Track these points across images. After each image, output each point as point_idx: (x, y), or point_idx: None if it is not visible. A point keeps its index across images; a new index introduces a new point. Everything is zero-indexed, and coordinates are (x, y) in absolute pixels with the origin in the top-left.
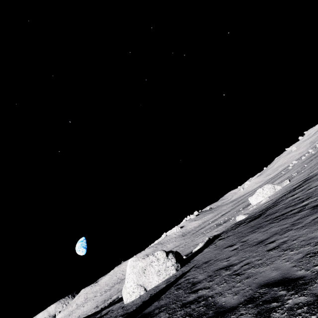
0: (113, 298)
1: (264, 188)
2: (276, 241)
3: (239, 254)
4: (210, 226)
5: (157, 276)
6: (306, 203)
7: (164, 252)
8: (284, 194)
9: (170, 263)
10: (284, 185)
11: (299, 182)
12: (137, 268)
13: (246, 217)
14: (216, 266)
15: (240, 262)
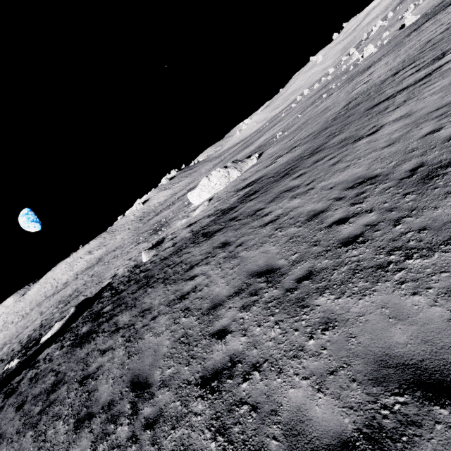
0: None
1: (211, 178)
2: None
3: None
4: (157, 221)
5: None
6: None
7: None
8: (203, 227)
9: None
10: (247, 167)
11: (245, 188)
12: None
13: (146, 261)
14: None
15: None
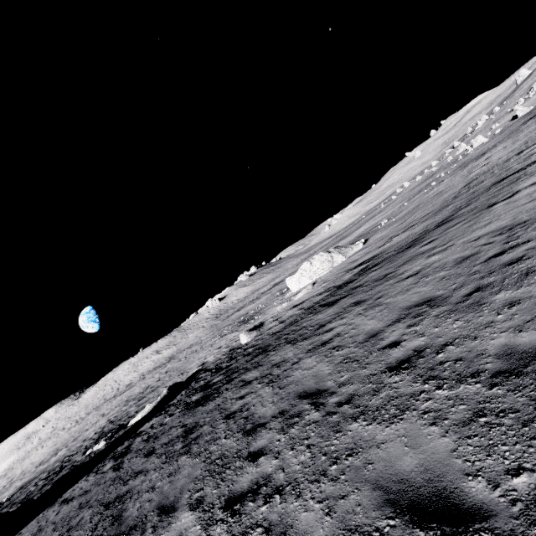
0: (55, 458)
1: (314, 262)
2: None
3: None
4: (241, 314)
5: None
6: None
7: None
8: (316, 302)
9: None
10: (352, 252)
11: (359, 266)
12: None
13: (247, 342)
14: None
15: None
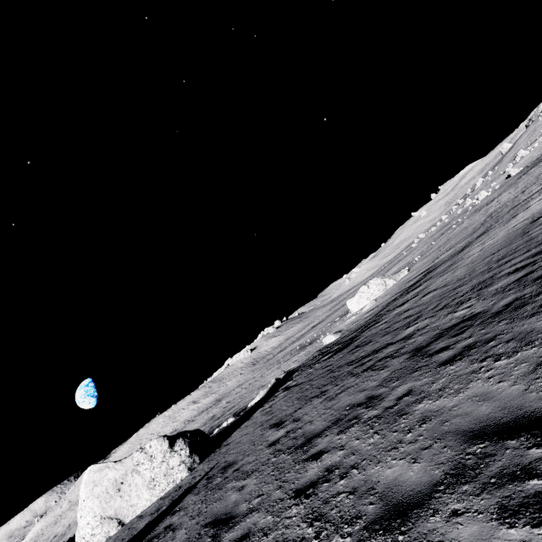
0: None
1: (370, 285)
2: (323, 455)
3: (264, 473)
4: (292, 349)
5: (148, 489)
6: (410, 332)
7: (166, 439)
8: (395, 298)
9: (176, 459)
10: (400, 277)
11: (419, 275)
12: (104, 483)
13: (337, 338)
14: (219, 503)
15: (245, 515)
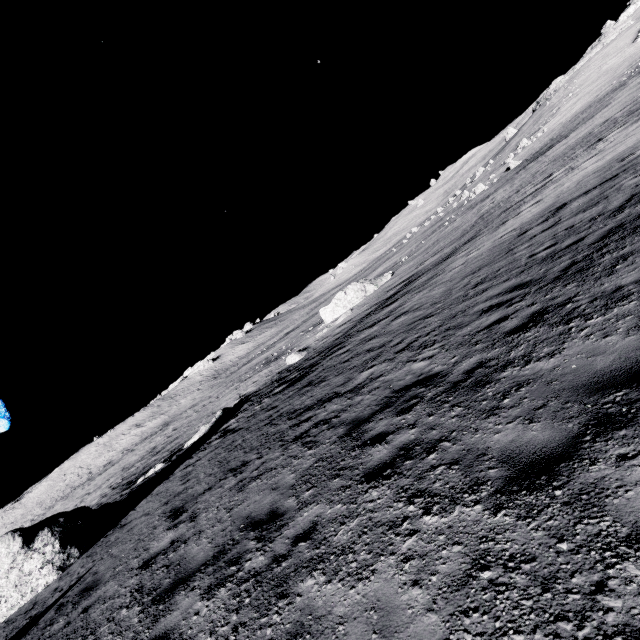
0: None
1: (348, 291)
2: None
3: None
4: (257, 362)
5: None
6: (363, 380)
7: (17, 536)
8: (370, 312)
9: (36, 561)
10: (382, 282)
11: (400, 284)
12: None
13: (301, 359)
14: None
15: None
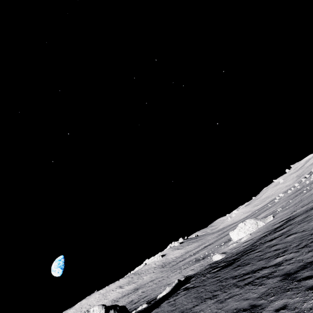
0: None
1: (246, 223)
2: None
3: None
4: (189, 260)
5: None
6: (280, 260)
7: (103, 308)
8: (265, 235)
9: None
10: (267, 221)
11: (282, 221)
12: None
13: (222, 257)
14: None
15: None
